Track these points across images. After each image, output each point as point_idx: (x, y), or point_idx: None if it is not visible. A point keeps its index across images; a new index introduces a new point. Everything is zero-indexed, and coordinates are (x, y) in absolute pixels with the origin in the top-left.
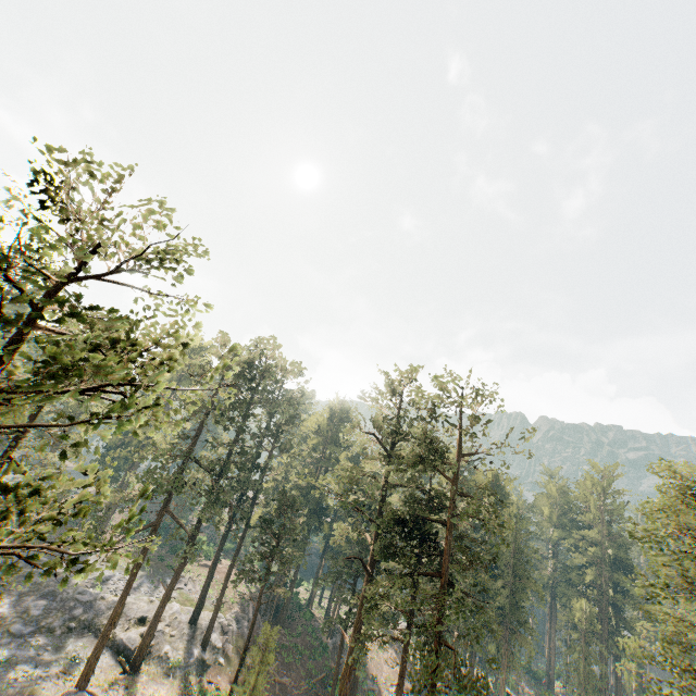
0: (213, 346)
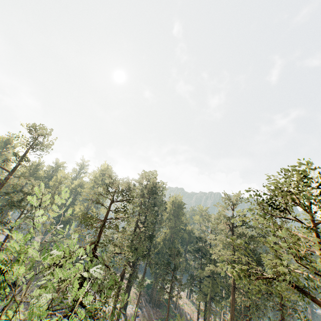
0: (140, 178)
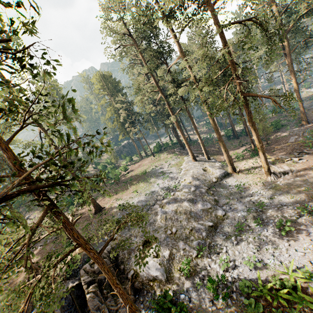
0: None
